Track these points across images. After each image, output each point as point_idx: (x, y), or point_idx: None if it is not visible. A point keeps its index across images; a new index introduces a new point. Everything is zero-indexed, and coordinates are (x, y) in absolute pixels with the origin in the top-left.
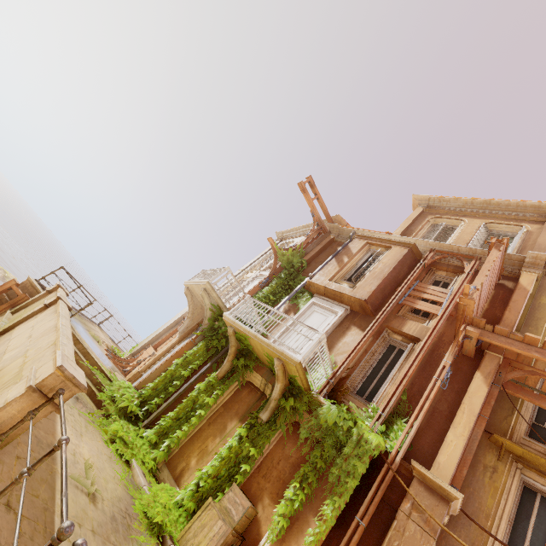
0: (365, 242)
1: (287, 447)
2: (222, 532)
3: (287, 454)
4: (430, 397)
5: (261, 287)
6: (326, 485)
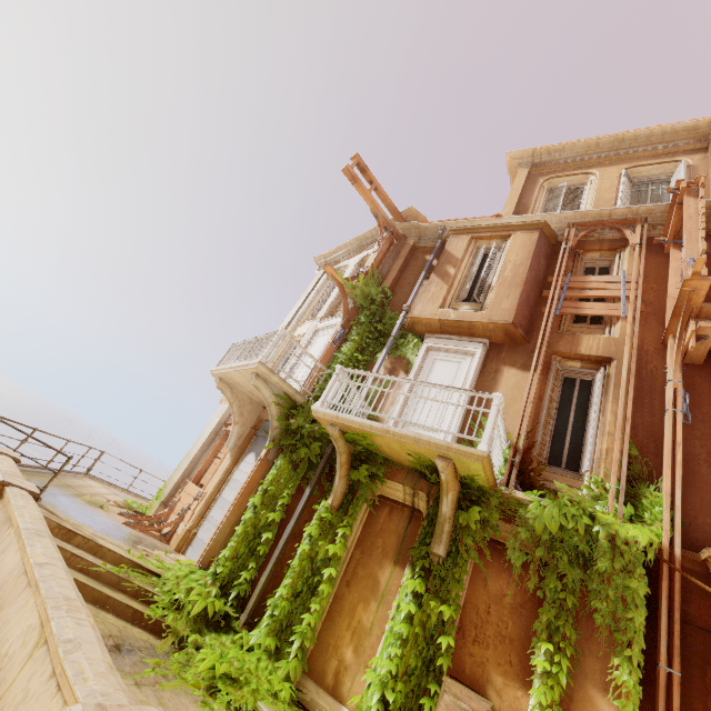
0: (469, 238)
1: (491, 582)
2: None
3: (495, 594)
4: (678, 441)
5: (336, 345)
6: (589, 628)
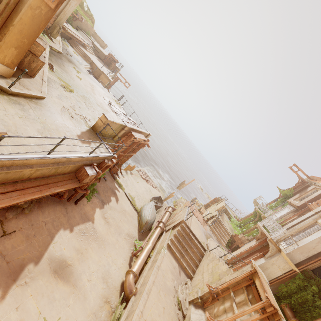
0: (314, 187)
1: None
2: (246, 238)
3: None
4: None
5: (274, 201)
6: None
